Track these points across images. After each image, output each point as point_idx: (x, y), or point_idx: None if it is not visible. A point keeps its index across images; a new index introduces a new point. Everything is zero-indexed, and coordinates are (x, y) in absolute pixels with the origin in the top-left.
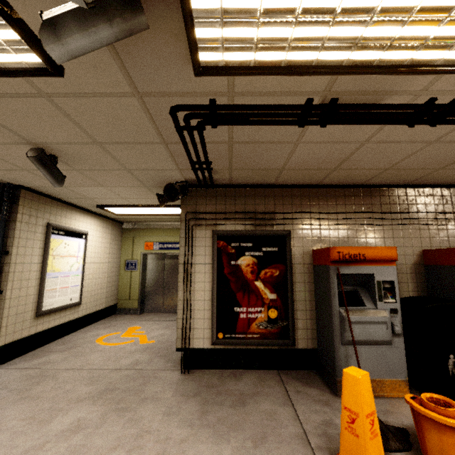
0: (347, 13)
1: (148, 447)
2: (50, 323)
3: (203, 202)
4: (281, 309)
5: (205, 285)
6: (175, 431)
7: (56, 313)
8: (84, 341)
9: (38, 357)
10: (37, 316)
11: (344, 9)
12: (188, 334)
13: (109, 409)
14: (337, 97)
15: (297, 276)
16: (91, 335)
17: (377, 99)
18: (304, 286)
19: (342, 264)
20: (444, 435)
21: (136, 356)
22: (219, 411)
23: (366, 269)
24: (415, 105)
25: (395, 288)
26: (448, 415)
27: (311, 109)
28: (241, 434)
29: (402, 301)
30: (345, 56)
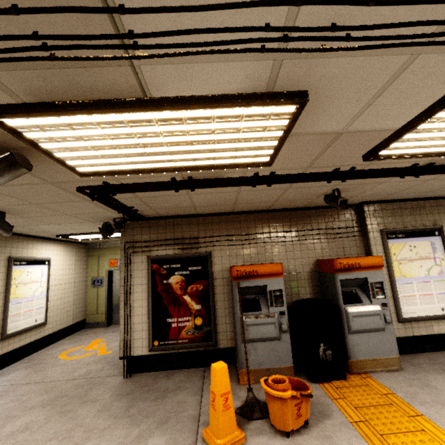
0: (153, 153)
1: (77, 436)
2: (16, 344)
3: (139, 232)
4: (205, 317)
5: (143, 302)
6: (101, 423)
7: (21, 335)
8: (49, 357)
9: (4, 375)
10: (2, 340)
11: (150, 153)
12: (129, 344)
13: (54, 412)
14: (191, 176)
15: (218, 289)
16: (56, 351)
17: (219, 175)
18: (224, 297)
19: (242, 279)
20: (274, 403)
21: (91, 366)
22: (142, 404)
23: (260, 282)
24: (245, 178)
25: (283, 295)
26: (278, 389)
27: (175, 184)
28: (151, 419)
29: (294, 303)
30: (172, 165)
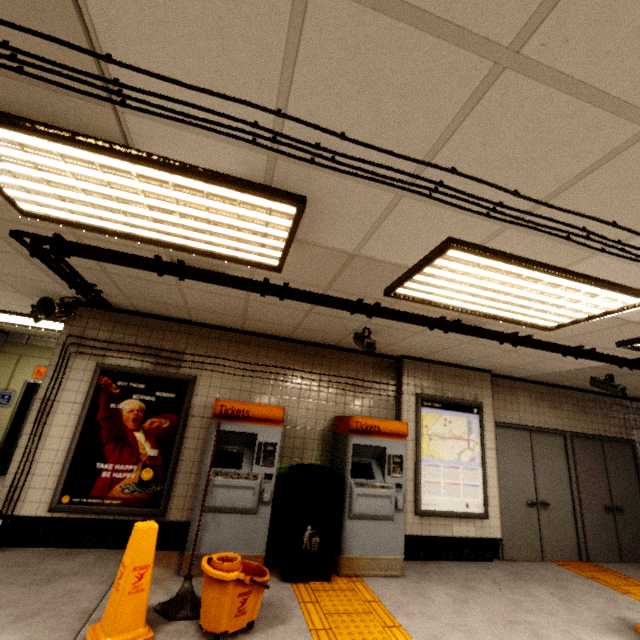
0: (131, 214)
1: None
2: None
3: (97, 326)
4: (159, 469)
5: (66, 430)
6: None
7: None
8: None
9: None
10: None
11: (126, 212)
12: (17, 495)
13: None
14: (183, 260)
15: (191, 431)
16: None
17: (220, 269)
18: (197, 444)
19: (226, 419)
20: (211, 589)
21: None
22: (2, 590)
23: (251, 428)
24: (252, 281)
25: (276, 452)
26: (221, 569)
27: (158, 264)
28: (8, 611)
29: (290, 467)
30: (156, 237)
